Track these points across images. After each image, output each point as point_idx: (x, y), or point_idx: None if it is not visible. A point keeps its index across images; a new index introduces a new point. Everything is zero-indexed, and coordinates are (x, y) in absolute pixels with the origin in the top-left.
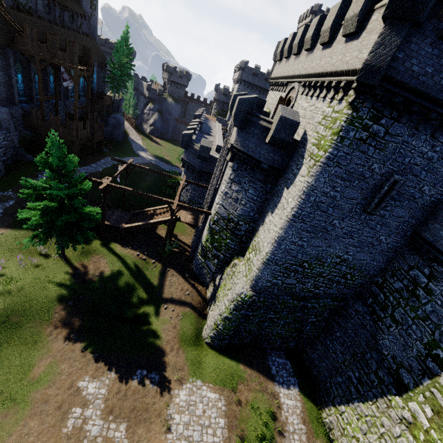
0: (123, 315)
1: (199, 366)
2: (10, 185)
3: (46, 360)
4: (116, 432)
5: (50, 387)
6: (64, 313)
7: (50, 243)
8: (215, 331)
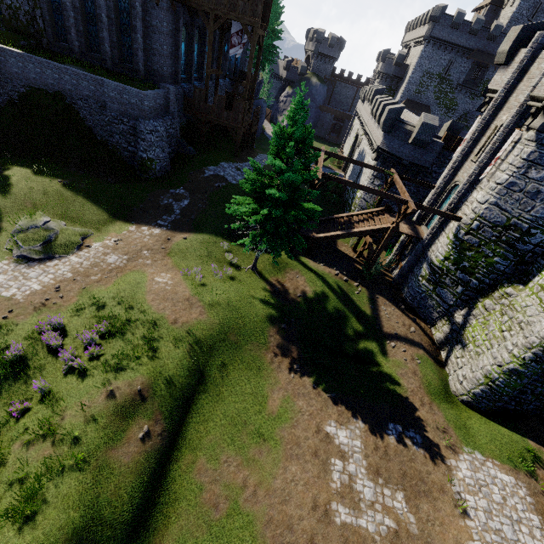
0: (341, 349)
1: (467, 432)
2: (179, 182)
3: (278, 392)
4: (394, 502)
5: (294, 426)
6: (278, 337)
7: (236, 252)
8: (486, 388)
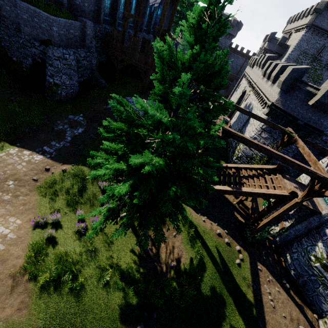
0: None
1: None
2: (81, 110)
3: None
4: None
5: None
6: None
7: None
8: None
